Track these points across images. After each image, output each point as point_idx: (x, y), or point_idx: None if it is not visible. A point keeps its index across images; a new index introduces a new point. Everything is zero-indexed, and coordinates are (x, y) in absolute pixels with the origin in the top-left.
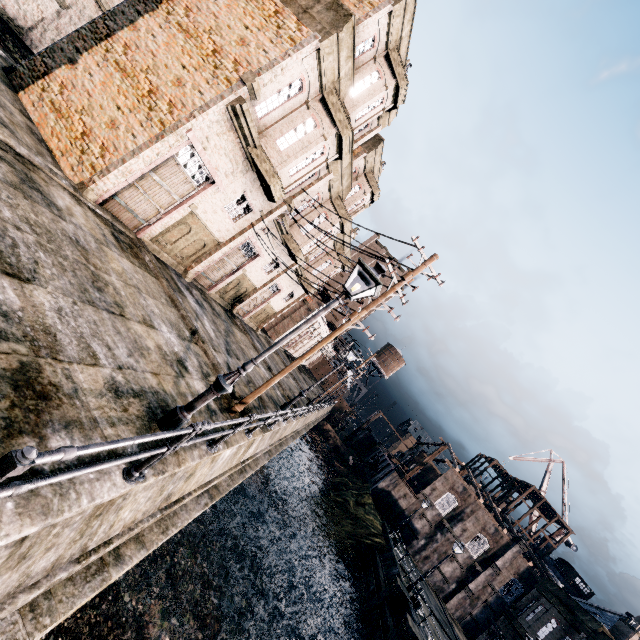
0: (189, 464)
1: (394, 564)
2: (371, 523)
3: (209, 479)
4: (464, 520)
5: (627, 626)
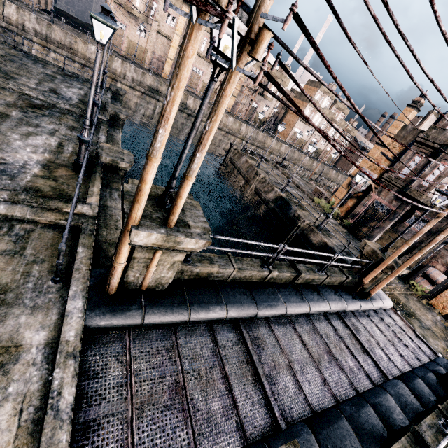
0: (300, 153)
1: None
2: None
3: (306, 162)
4: None
5: None
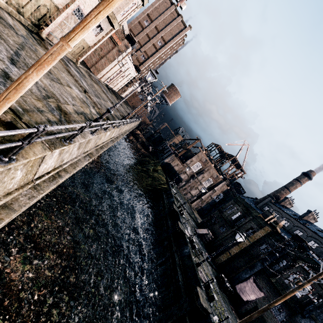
0: None
1: (171, 197)
2: (160, 178)
3: None
4: (204, 173)
5: (269, 212)
